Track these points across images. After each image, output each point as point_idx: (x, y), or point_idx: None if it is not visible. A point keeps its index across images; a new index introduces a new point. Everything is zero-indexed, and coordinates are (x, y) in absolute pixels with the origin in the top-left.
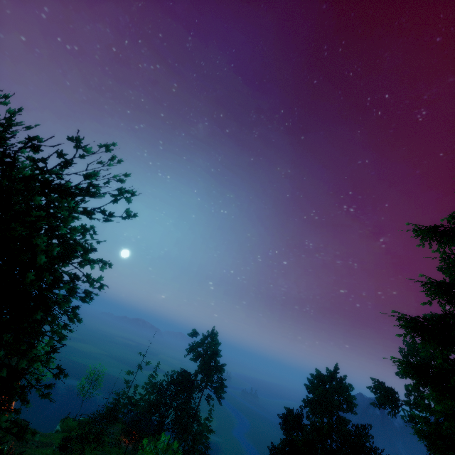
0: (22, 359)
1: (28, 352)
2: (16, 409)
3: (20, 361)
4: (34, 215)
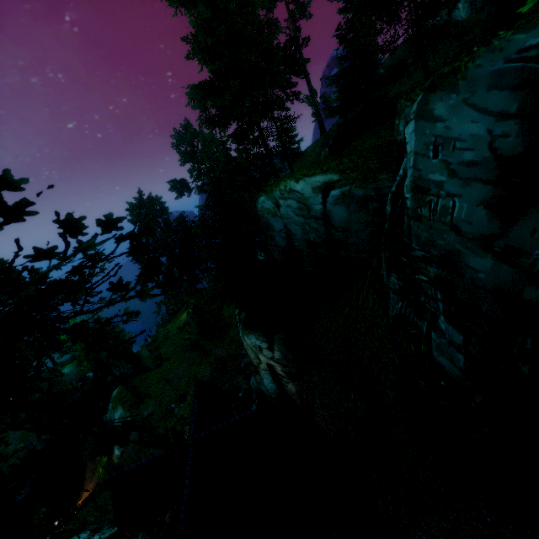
0: None
1: None
2: None
3: None
4: None
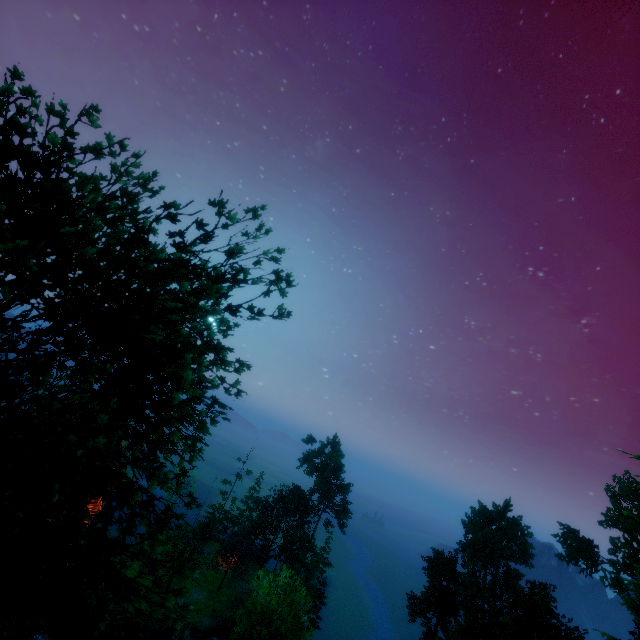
0: (155, 479)
1: (160, 472)
2: (94, 512)
3: (153, 482)
4: (169, 307)
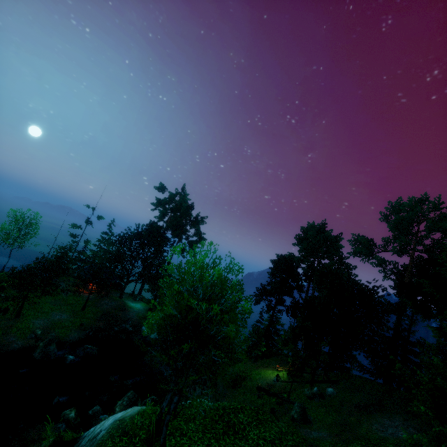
0: None
1: None
2: None
3: None
4: None
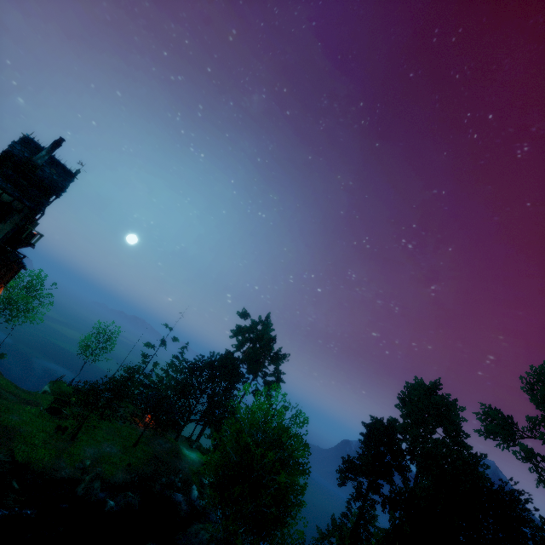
0: None
1: None
2: None
3: None
4: None
